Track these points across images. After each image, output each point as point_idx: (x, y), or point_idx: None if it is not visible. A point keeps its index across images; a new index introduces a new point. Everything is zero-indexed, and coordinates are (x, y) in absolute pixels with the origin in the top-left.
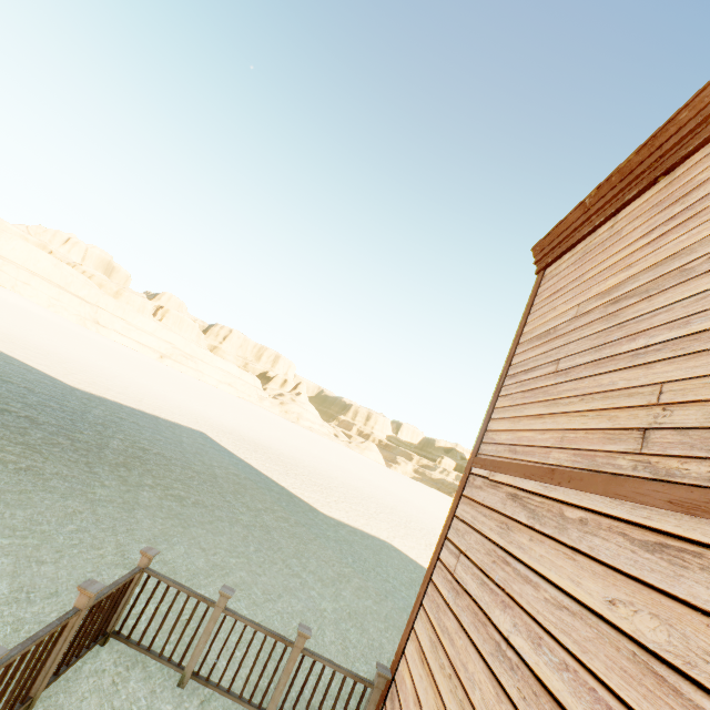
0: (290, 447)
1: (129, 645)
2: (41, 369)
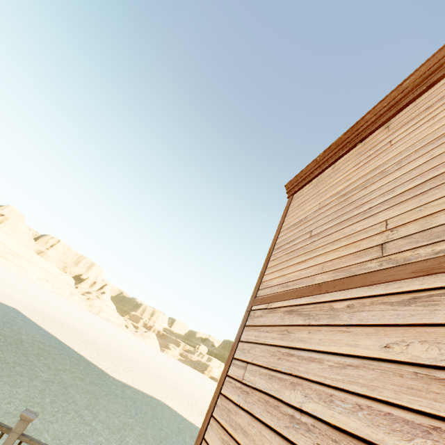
0: (90, 329)
1: None
2: None
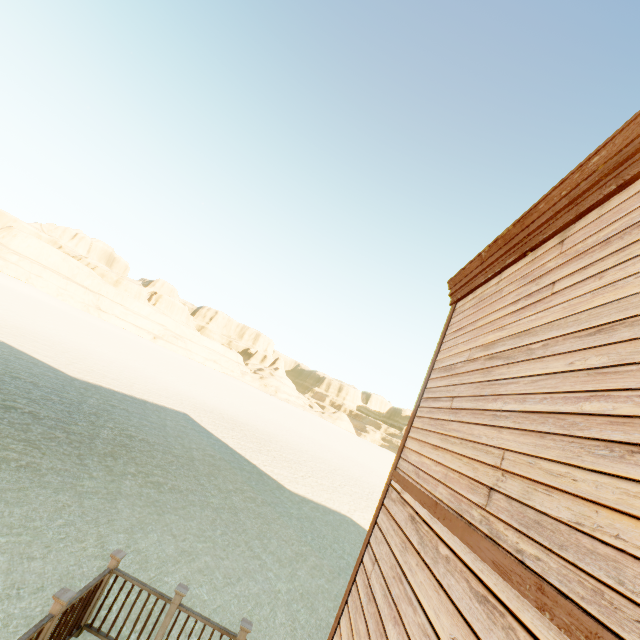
0: (265, 422)
1: (99, 636)
2: (46, 362)
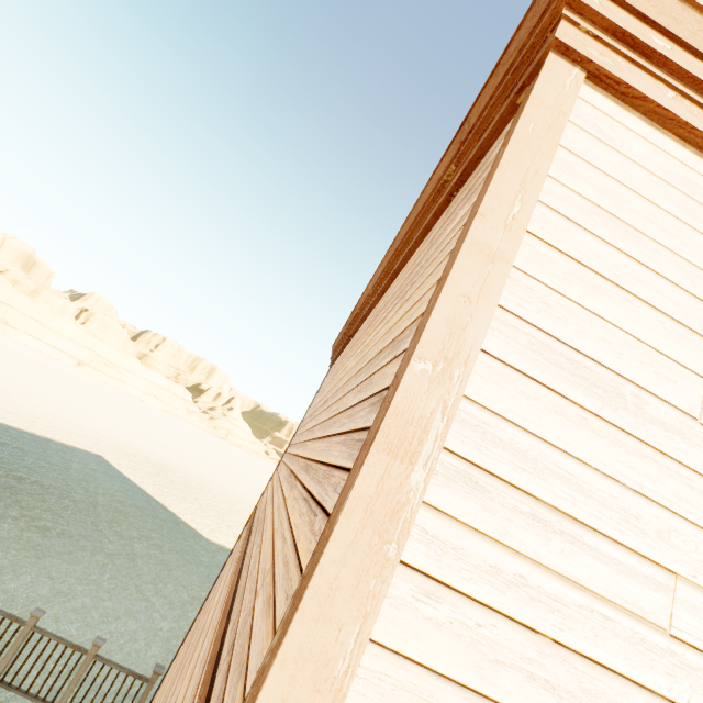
0: (203, 468)
1: None
2: None
